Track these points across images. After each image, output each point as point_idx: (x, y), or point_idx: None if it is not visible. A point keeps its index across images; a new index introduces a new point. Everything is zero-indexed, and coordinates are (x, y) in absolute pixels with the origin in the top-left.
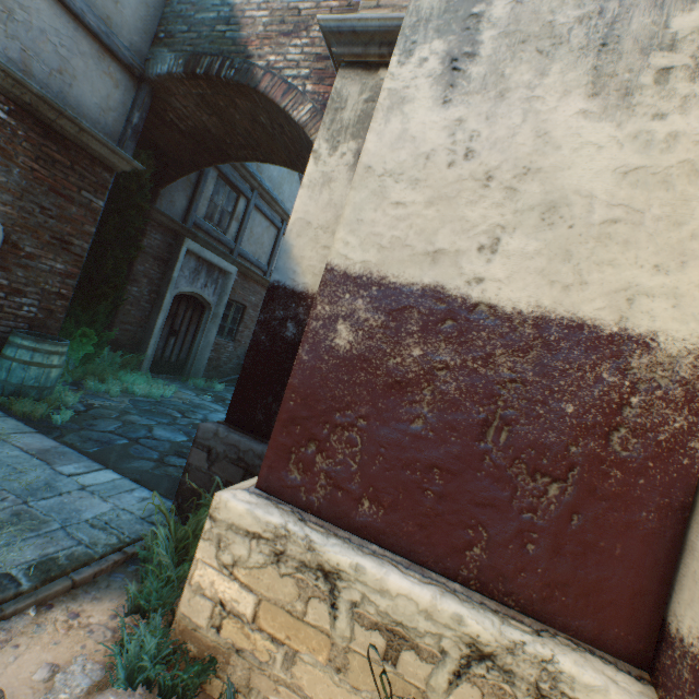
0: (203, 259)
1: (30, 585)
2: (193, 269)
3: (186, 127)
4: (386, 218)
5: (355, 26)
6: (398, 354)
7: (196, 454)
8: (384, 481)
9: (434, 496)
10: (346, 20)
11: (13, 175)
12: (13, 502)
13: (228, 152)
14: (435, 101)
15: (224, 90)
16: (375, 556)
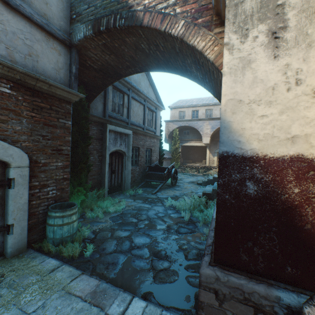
0: (116, 132)
1: None
2: (114, 138)
3: (97, 66)
4: None
5: None
6: None
7: (204, 294)
8: None
9: None
10: None
11: (23, 123)
12: None
13: (120, 73)
14: None
15: (118, 35)
16: None
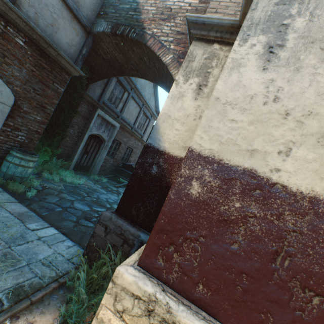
0: (105, 119)
1: (8, 305)
2: (100, 123)
3: (106, 57)
4: (225, 127)
5: (205, 21)
6: (226, 204)
7: (98, 228)
8: (212, 275)
9: (241, 290)
10: (201, 17)
11: (23, 72)
12: (3, 247)
13: (125, 71)
14: (258, 67)
15: (129, 42)
16: (205, 321)
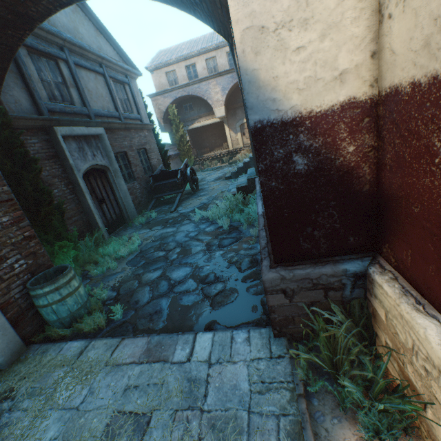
0: (77, 136)
1: None
2: (77, 149)
3: None
4: None
5: None
6: None
7: (272, 299)
8: None
9: None
10: None
11: None
12: (196, 418)
13: (28, 13)
14: None
15: None
16: None
